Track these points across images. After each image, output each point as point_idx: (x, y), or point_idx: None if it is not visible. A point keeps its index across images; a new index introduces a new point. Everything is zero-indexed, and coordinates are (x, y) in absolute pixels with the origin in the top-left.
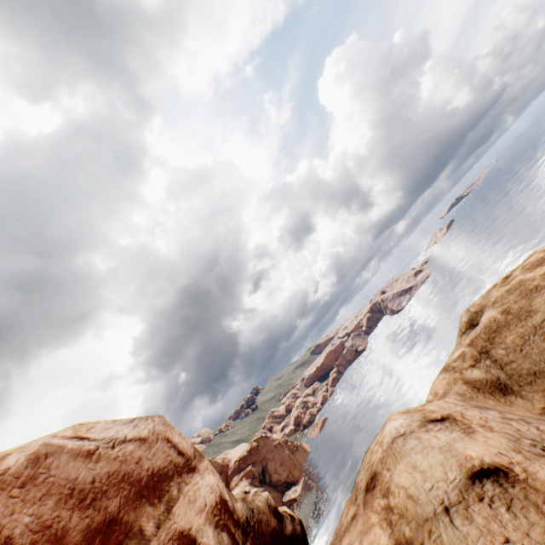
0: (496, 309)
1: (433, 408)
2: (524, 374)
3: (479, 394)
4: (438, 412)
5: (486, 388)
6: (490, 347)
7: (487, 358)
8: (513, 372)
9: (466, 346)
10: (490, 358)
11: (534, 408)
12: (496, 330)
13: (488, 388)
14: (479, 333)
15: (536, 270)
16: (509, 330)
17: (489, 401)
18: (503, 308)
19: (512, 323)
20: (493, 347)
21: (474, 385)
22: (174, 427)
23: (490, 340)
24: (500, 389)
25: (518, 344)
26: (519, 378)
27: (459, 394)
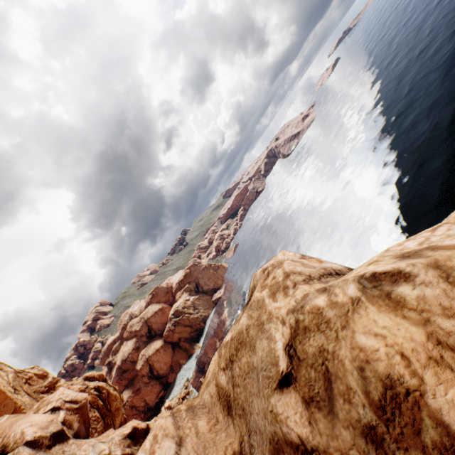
0: (247, 319)
1: None
2: (240, 404)
3: (218, 404)
4: None
5: (223, 400)
6: (235, 358)
7: (231, 370)
8: (237, 397)
9: (230, 338)
10: (232, 371)
11: (233, 444)
12: (241, 343)
13: (223, 401)
14: (235, 337)
15: (270, 300)
16: (245, 352)
17: (220, 415)
18: (248, 324)
19: (247, 346)
20: (236, 360)
21: (219, 391)
22: None
23: (237, 350)
24: (228, 406)
25: (245, 370)
26: (237, 405)
27: (210, 395)
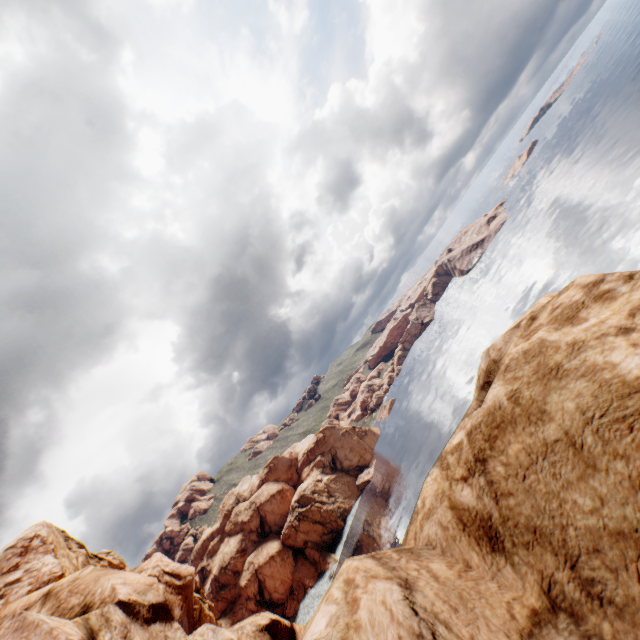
0: (506, 386)
1: (363, 616)
2: (521, 524)
3: (464, 537)
4: (362, 635)
5: (474, 529)
6: (488, 453)
7: (482, 474)
8: (509, 515)
9: (466, 434)
10: (486, 476)
11: (523, 599)
12: (499, 426)
13: (475, 530)
14: (481, 422)
15: (563, 330)
16: (515, 434)
17: (473, 554)
18: (513, 389)
19: (519, 422)
20: (492, 455)
21: (461, 516)
22: (39, 623)
23: (490, 440)
24: (489, 537)
25: (522, 464)
26: (514, 529)
27: (441, 526)
